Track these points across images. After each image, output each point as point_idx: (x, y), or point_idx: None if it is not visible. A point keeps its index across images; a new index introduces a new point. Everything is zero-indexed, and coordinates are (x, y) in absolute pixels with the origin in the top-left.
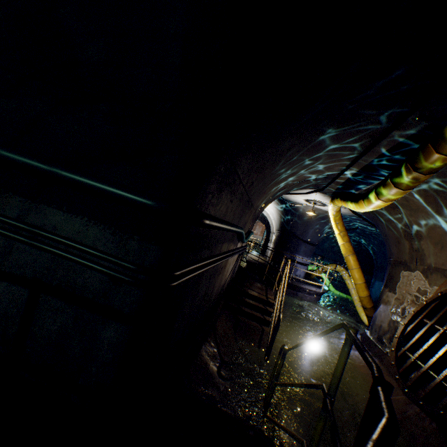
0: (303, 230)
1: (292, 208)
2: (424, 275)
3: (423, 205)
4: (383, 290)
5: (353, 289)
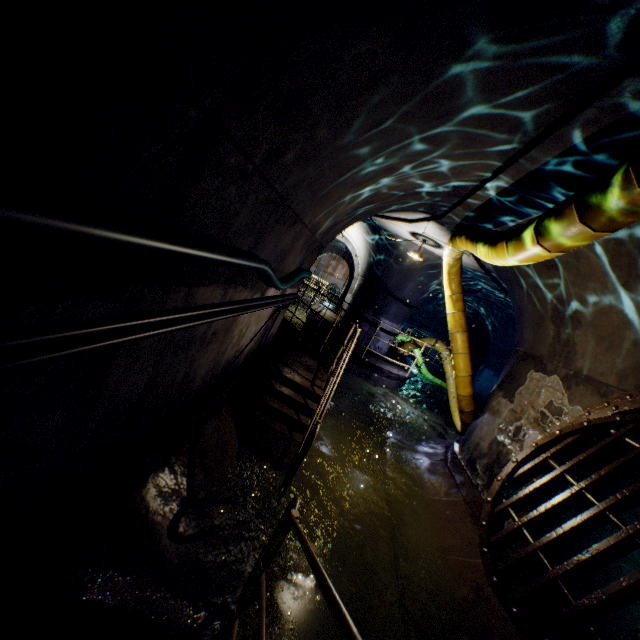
0: (399, 282)
1: (389, 244)
2: (566, 385)
3: (604, 270)
4: (494, 391)
5: (451, 378)
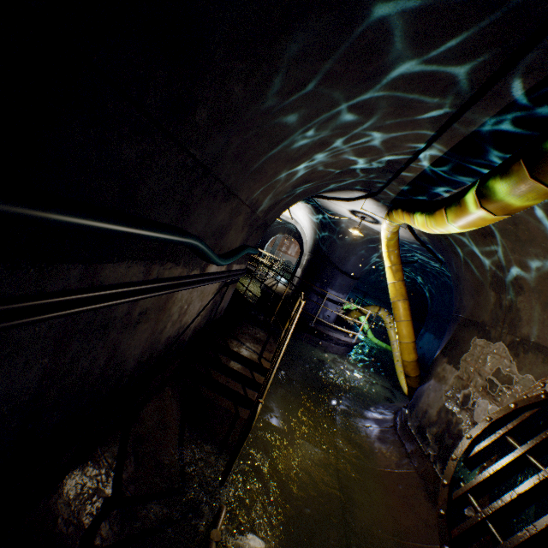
0: (343, 256)
1: (332, 222)
2: (513, 352)
3: (546, 235)
4: (438, 357)
5: (395, 342)
